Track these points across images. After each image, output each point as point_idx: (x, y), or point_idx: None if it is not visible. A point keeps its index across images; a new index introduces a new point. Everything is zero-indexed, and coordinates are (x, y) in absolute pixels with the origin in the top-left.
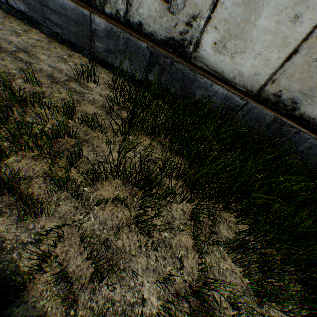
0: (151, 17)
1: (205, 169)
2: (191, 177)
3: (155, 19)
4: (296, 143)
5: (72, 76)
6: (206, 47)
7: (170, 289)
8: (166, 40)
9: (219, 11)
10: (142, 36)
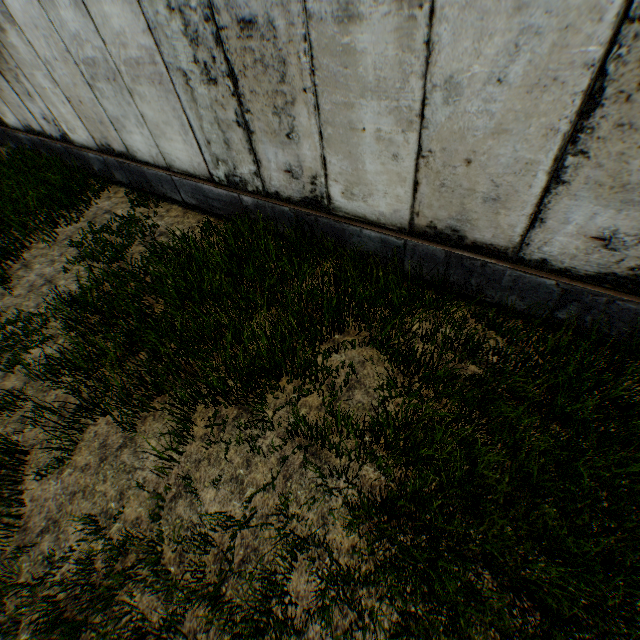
0: None
1: None
2: None
3: None
4: (56, 150)
5: None
6: (4, 118)
7: None
8: (1, 123)
9: None
10: None
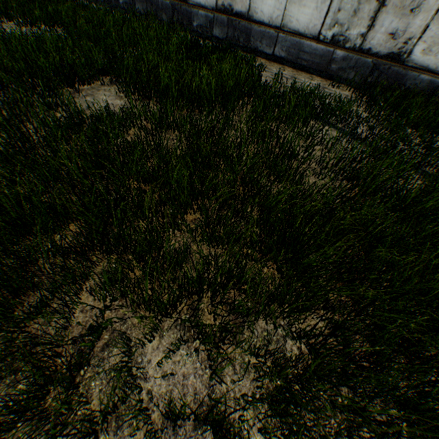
0: (378, 44)
1: (424, 113)
2: (420, 112)
3: (381, 45)
4: None
5: (321, 87)
6: (415, 54)
7: (416, 151)
8: (386, 55)
9: (426, 33)
10: (369, 56)
